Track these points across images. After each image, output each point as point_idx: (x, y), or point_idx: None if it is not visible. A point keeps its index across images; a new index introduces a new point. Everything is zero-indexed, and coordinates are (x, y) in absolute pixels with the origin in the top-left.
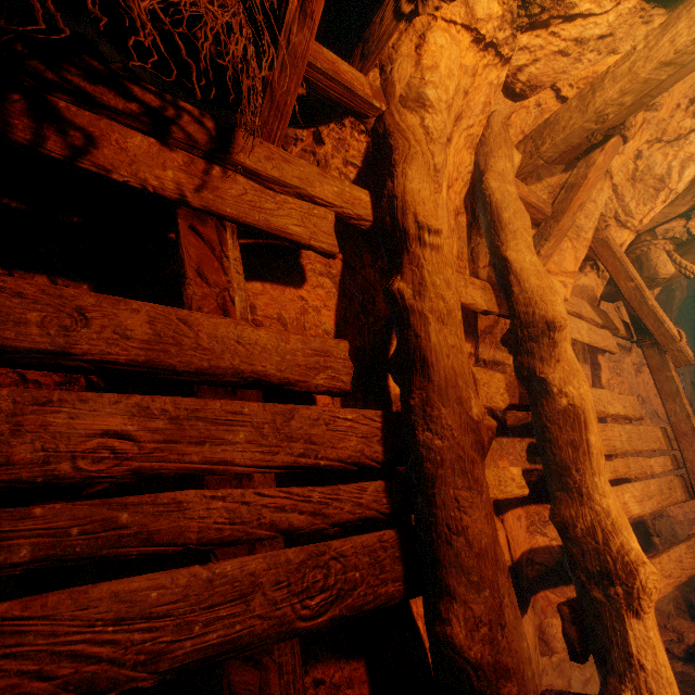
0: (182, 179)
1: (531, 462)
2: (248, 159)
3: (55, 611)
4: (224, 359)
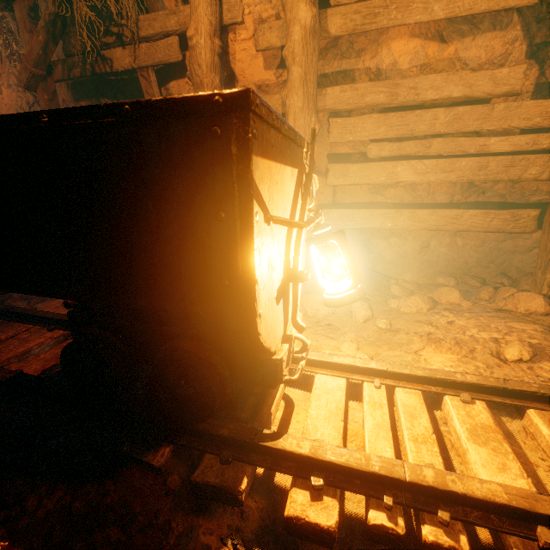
0: (130, 60)
1: None
2: (143, 33)
3: None
4: None
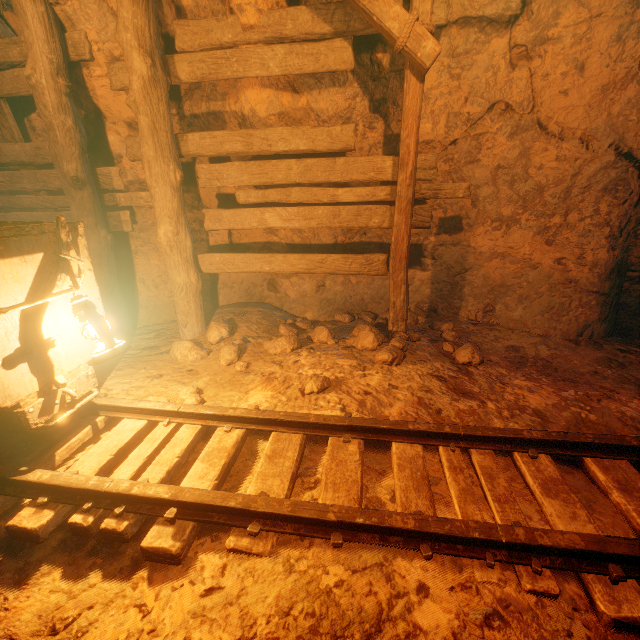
0: None
1: (259, 188)
2: None
3: (10, 216)
4: (12, 158)
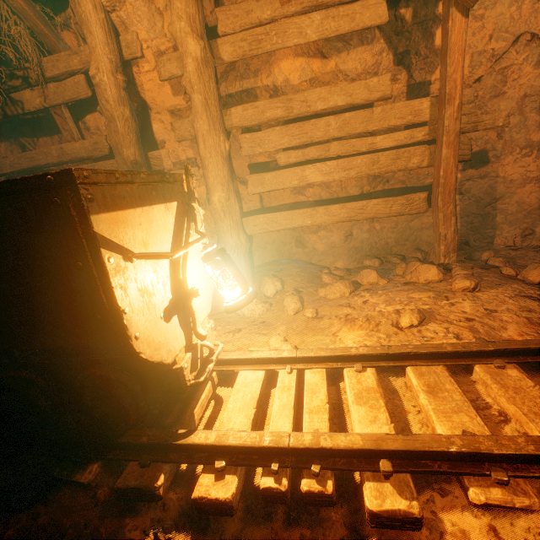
0: (41, 100)
1: None
2: (49, 73)
3: None
4: (73, 156)
